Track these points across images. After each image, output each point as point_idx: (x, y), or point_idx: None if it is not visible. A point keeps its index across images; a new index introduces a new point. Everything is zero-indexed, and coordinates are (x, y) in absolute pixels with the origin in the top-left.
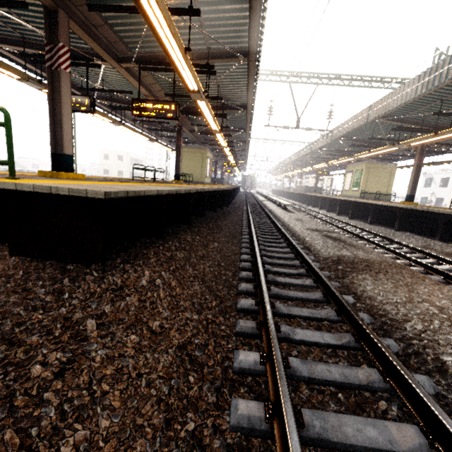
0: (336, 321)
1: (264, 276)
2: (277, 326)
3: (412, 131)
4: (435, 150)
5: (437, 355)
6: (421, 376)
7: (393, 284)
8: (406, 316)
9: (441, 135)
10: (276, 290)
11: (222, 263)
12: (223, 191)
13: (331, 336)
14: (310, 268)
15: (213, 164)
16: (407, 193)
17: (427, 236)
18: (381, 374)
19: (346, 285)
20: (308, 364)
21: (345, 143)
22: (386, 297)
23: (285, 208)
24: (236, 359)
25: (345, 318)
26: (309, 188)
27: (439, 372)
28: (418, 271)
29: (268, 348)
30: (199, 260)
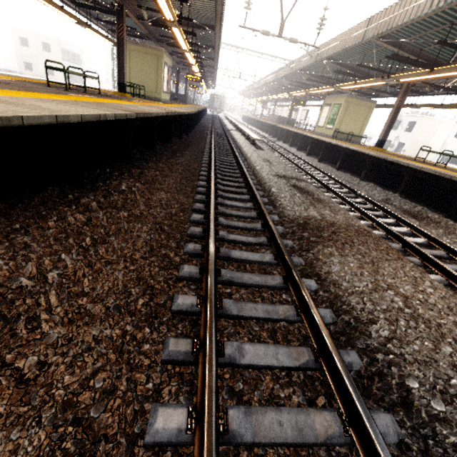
0: (295, 322)
1: (216, 251)
2: (221, 345)
3: (406, 63)
4: (418, 90)
5: (403, 379)
6: (385, 417)
7: (359, 262)
8: (372, 314)
9: (436, 73)
10: (228, 275)
11: (166, 225)
12: (181, 116)
13: (287, 352)
14: (272, 236)
15: (175, 74)
16: (379, 138)
17: (389, 189)
18: (342, 422)
19: (310, 262)
20: (254, 415)
21: (330, 66)
22: (352, 284)
23: (254, 143)
24: (151, 429)
25: (305, 320)
26: (282, 119)
27: (404, 406)
28: (380, 236)
29: (201, 396)
30: (133, 223)
